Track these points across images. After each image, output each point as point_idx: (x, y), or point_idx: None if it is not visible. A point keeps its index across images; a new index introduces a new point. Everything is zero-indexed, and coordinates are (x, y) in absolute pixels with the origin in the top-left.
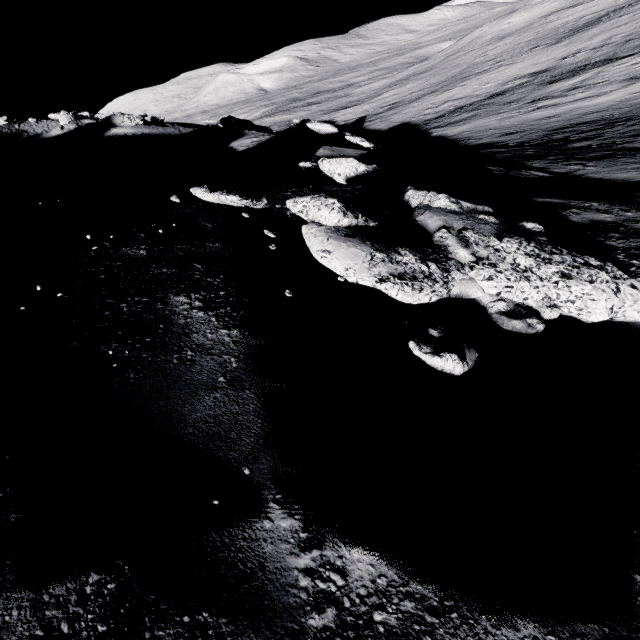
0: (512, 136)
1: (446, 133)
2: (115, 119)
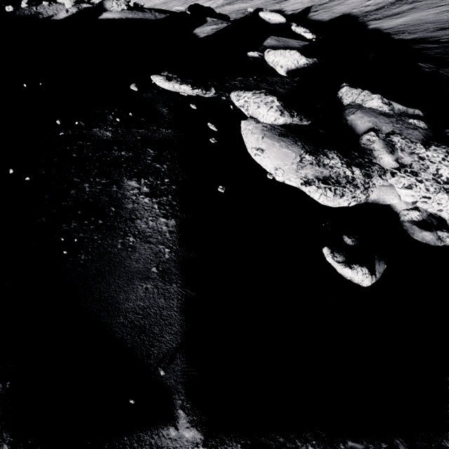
0: (447, 31)
1: (382, 26)
2: (106, 4)
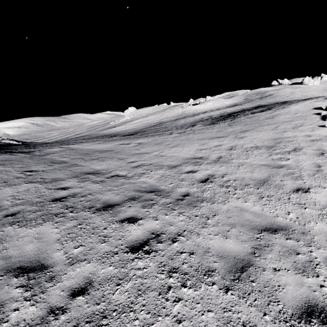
0: None
1: None
2: None
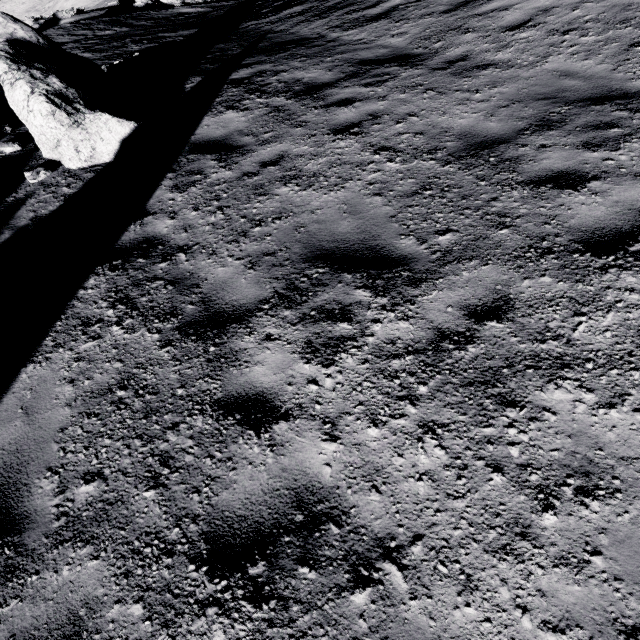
0: None
1: None
2: (58, 15)
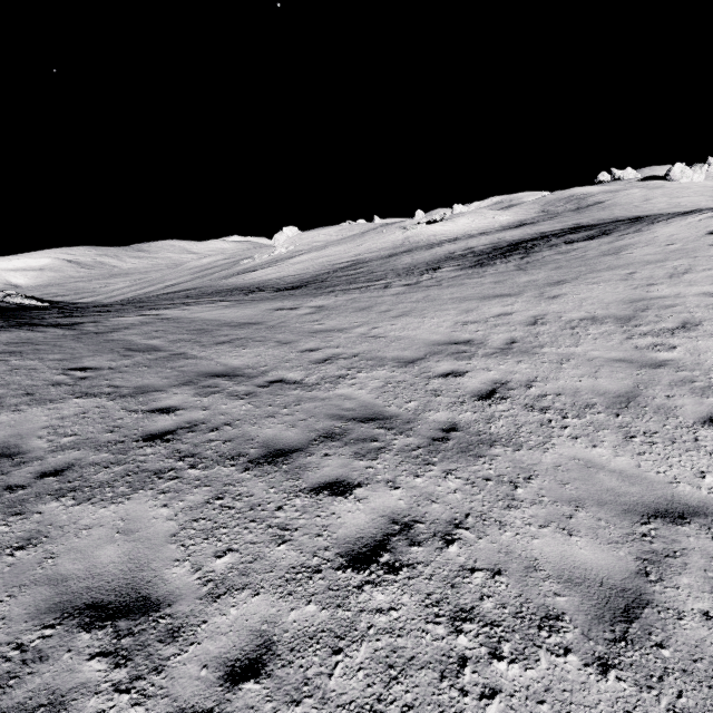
0: None
1: None
2: None
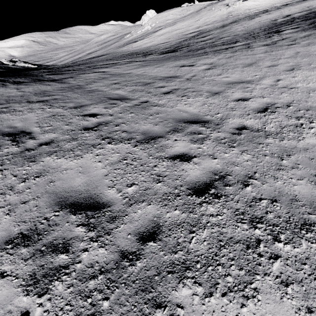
0: None
1: None
2: None
